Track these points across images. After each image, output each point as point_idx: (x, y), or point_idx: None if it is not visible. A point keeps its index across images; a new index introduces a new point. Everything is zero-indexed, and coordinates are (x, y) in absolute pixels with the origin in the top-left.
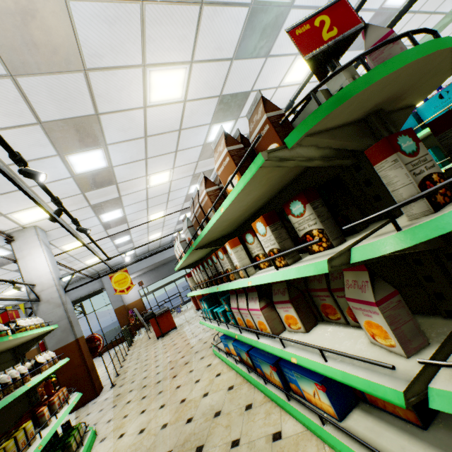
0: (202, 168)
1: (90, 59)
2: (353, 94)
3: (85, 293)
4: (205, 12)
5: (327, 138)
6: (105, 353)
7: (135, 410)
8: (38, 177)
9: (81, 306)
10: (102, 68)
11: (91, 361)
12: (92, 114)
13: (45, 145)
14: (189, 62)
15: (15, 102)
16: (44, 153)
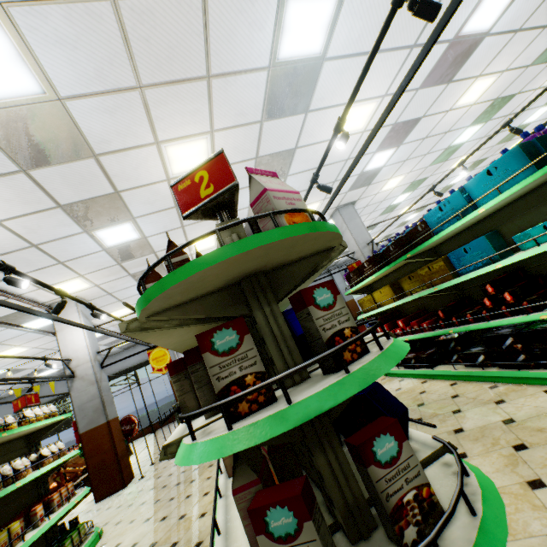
0: None
1: (97, 146)
2: (152, 297)
3: (140, 360)
4: (214, 84)
5: (175, 315)
6: (158, 430)
7: (142, 516)
8: (20, 285)
9: (135, 375)
10: (112, 152)
11: (123, 446)
12: (112, 192)
13: (69, 224)
14: (209, 132)
15: (32, 191)
16: (70, 231)
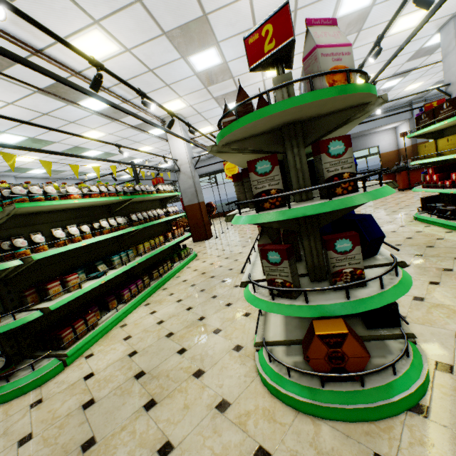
0: None
1: None
2: (225, 135)
3: (218, 168)
4: None
5: (238, 146)
6: None
7: (216, 254)
8: (150, 108)
9: (215, 178)
10: None
11: (207, 218)
12: (201, 15)
13: (171, 51)
14: None
15: (145, 20)
16: (172, 58)
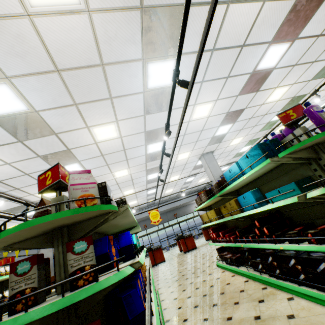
0: (151, 166)
1: (56, 129)
2: None
3: None
4: (114, 101)
5: (17, 247)
6: None
7: None
8: None
9: None
10: (64, 132)
11: None
12: (66, 149)
13: (45, 164)
14: (115, 121)
15: (24, 150)
16: (45, 167)
